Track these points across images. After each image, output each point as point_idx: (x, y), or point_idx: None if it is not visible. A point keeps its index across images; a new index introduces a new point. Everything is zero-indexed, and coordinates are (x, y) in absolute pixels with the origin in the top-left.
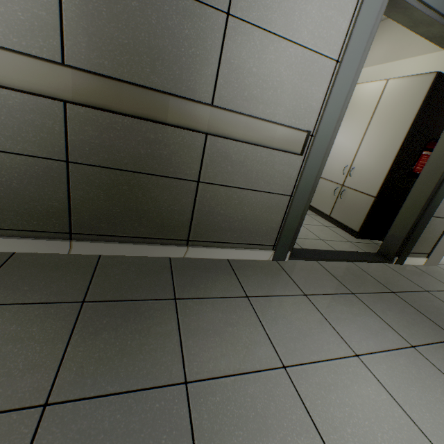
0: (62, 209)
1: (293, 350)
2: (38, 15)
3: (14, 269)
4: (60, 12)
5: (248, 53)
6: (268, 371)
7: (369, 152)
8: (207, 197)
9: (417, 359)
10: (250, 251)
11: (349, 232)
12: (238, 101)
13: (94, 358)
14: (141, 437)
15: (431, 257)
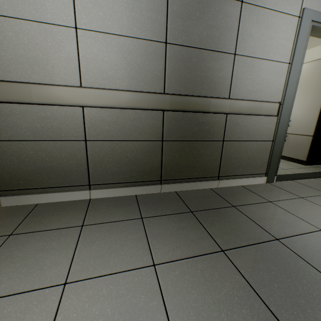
0: (158, 167)
1: (319, 223)
2: (156, 75)
3: (144, 202)
4: (164, 71)
5: (244, 70)
6: (314, 232)
7: (299, 109)
8: (228, 149)
9: None
10: (252, 179)
11: (298, 162)
12: (241, 94)
13: (223, 233)
14: (278, 259)
15: None
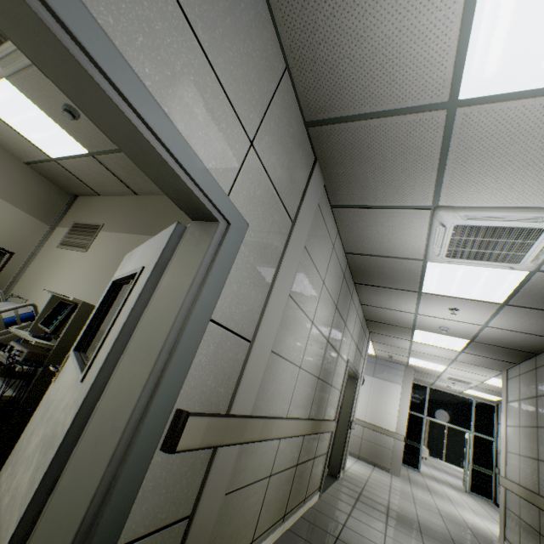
0: (287, 497)
1: (378, 540)
2: (310, 401)
3: None
4: (313, 399)
5: (331, 395)
6: None
7: None
8: (314, 465)
9: (391, 527)
10: (315, 496)
11: None
12: (327, 414)
13: None
14: None
15: (344, 469)
